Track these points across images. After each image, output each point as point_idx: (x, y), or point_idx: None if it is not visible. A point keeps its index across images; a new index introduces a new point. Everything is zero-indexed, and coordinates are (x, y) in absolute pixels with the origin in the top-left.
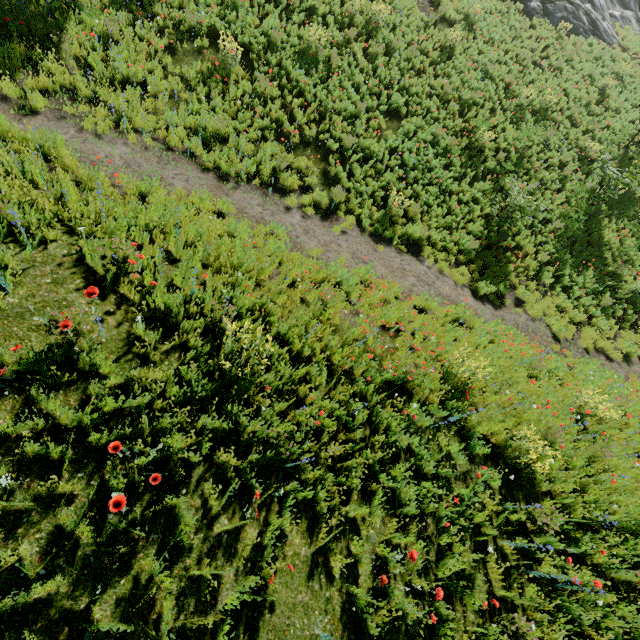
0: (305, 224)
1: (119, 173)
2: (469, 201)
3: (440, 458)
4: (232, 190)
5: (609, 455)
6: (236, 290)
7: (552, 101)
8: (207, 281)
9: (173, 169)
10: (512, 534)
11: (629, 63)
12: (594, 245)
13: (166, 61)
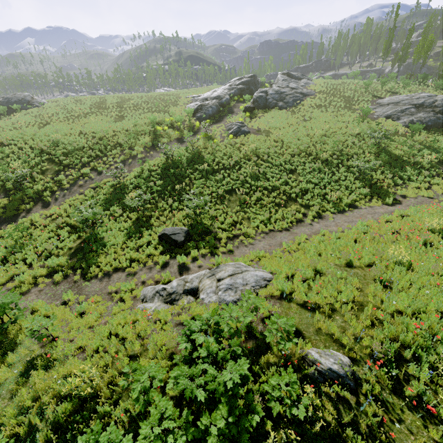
0: (321, 224)
1: (273, 249)
2: (345, 178)
3: None
4: (294, 231)
5: None
6: (364, 248)
7: (326, 127)
8: (351, 253)
9: (277, 238)
10: None
11: (326, 95)
12: (396, 159)
13: (228, 210)
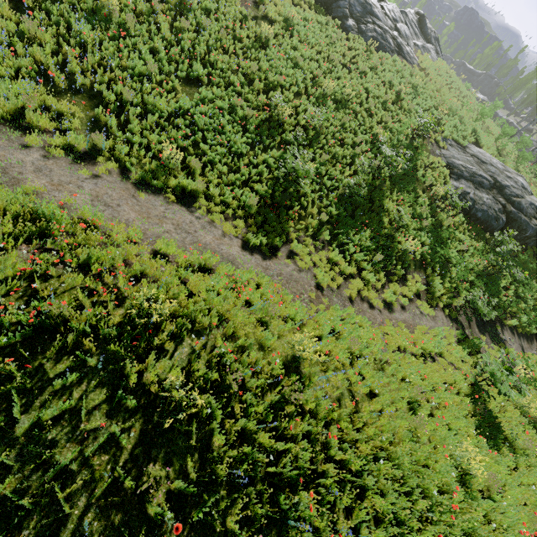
0: (43, 163)
1: None
2: (261, 164)
3: (60, 415)
4: None
5: (292, 399)
6: None
7: (351, 94)
8: None
9: None
10: (117, 506)
11: (425, 79)
12: (376, 211)
13: None
